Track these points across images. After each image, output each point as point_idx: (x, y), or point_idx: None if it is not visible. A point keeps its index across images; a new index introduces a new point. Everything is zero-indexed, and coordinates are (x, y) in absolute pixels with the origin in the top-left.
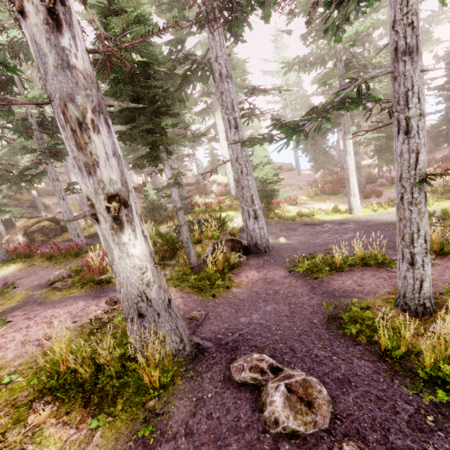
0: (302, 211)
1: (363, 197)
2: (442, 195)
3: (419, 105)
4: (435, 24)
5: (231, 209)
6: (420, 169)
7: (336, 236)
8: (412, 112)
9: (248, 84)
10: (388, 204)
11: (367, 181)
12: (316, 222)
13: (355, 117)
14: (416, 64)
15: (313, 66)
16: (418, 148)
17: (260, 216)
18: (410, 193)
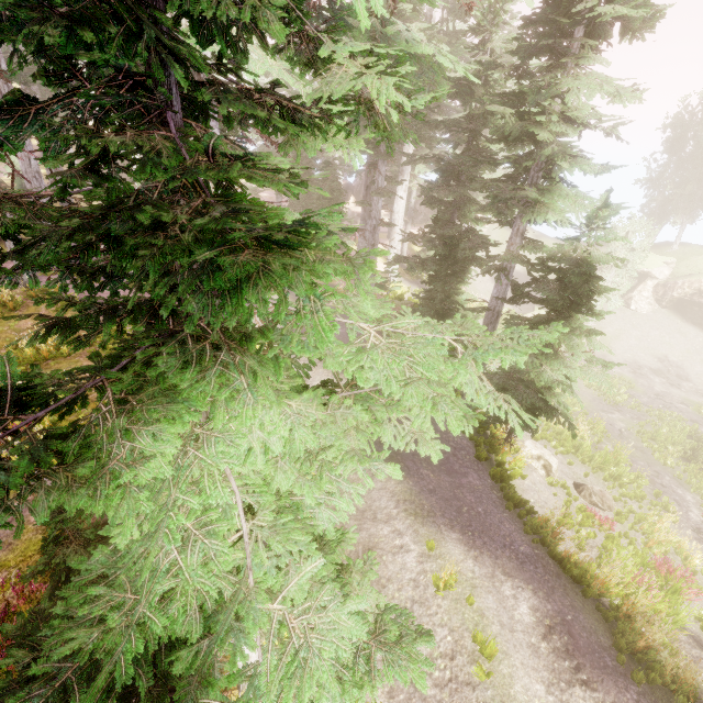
0: None
1: None
2: None
3: None
4: None
5: None
6: None
7: None
8: None
9: None
10: None
11: None
12: None
13: None
14: None
15: None
16: None
17: None
18: None
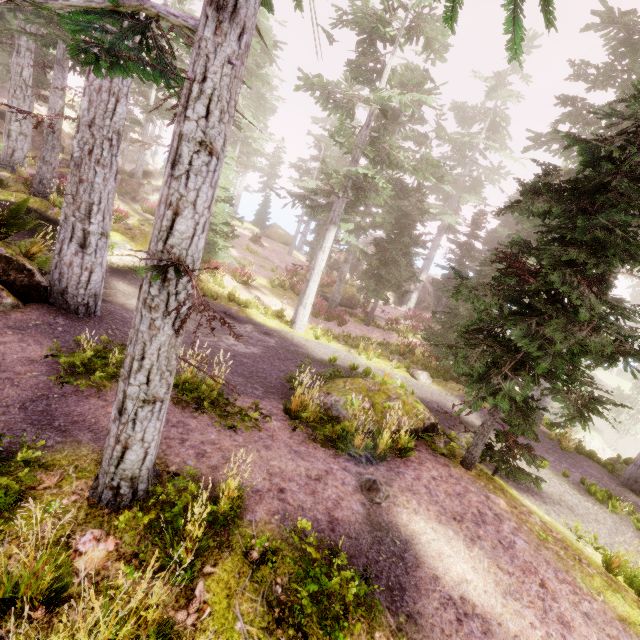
0: (242, 295)
1: (325, 317)
2: (391, 355)
3: (206, 123)
4: (489, 181)
5: (126, 233)
6: (173, 247)
7: (238, 344)
8: (189, 129)
9: (264, 76)
10: (338, 337)
11: (347, 302)
12: (241, 317)
13: (362, 214)
14: (224, 39)
15: (338, 109)
16: (180, 205)
17: (94, 248)
18: (149, 283)
